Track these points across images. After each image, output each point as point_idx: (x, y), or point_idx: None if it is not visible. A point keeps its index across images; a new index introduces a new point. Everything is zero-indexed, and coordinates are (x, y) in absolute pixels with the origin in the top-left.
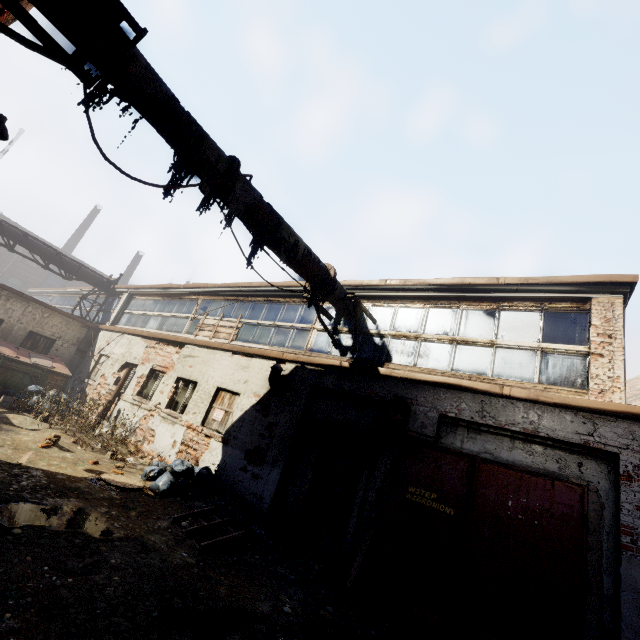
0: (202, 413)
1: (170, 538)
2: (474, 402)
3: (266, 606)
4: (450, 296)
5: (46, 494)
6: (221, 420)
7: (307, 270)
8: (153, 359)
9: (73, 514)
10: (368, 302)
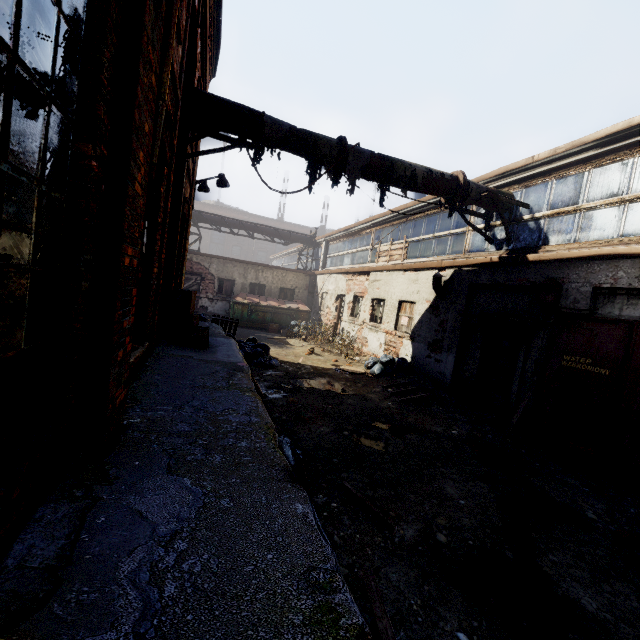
0: (393, 321)
1: (381, 396)
2: (633, 268)
3: (439, 429)
4: (617, 147)
5: (314, 376)
6: (407, 324)
7: (433, 189)
8: (353, 289)
9: (328, 384)
10: (519, 187)
